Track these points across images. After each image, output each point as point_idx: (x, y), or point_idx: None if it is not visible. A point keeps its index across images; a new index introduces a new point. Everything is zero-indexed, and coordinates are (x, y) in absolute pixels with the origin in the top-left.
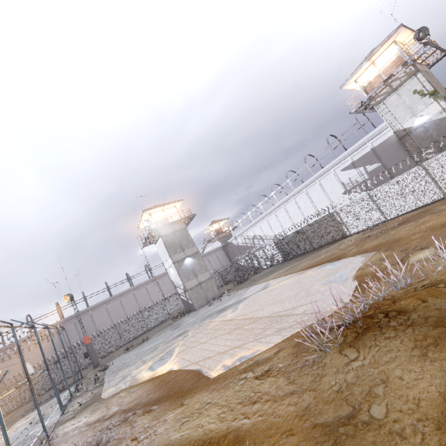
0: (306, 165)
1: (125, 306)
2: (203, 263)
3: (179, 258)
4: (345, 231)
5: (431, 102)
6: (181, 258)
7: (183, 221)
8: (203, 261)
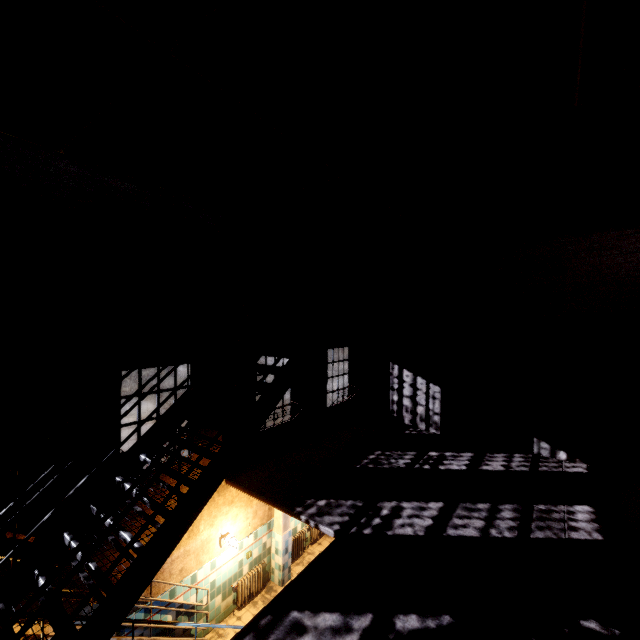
0: None
1: None
2: None
3: None
4: None
5: None
6: None
7: None
8: None
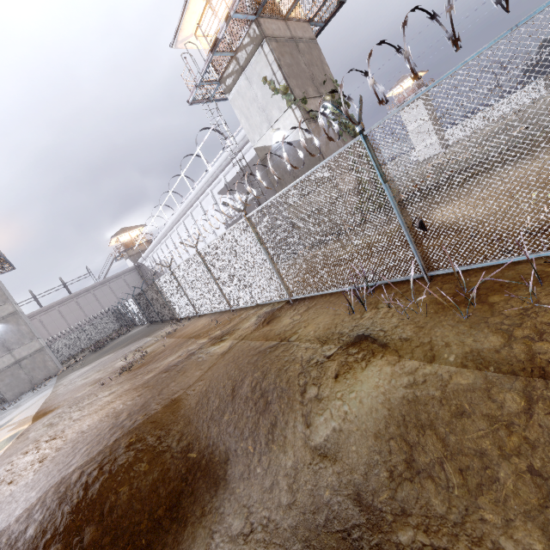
0: (182, 174)
1: None
2: (27, 329)
3: None
4: (174, 311)
5: (285, 106)
6: None
7: None
8: (28, 325)
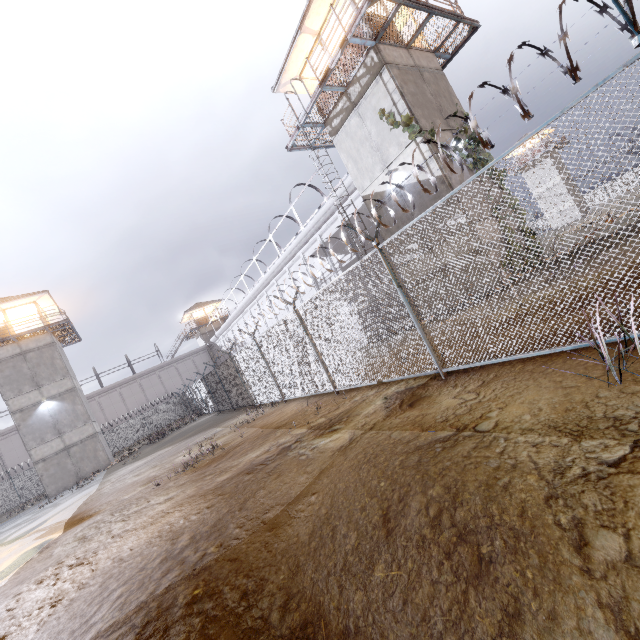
0: (270, 237)
1: (6, 454)
2: (83, 409)
3: (26, 404)
4: (252, 395)
5: (406, 141)
6: (31, 403)
7: (49, 332)
8: (84, 405)
